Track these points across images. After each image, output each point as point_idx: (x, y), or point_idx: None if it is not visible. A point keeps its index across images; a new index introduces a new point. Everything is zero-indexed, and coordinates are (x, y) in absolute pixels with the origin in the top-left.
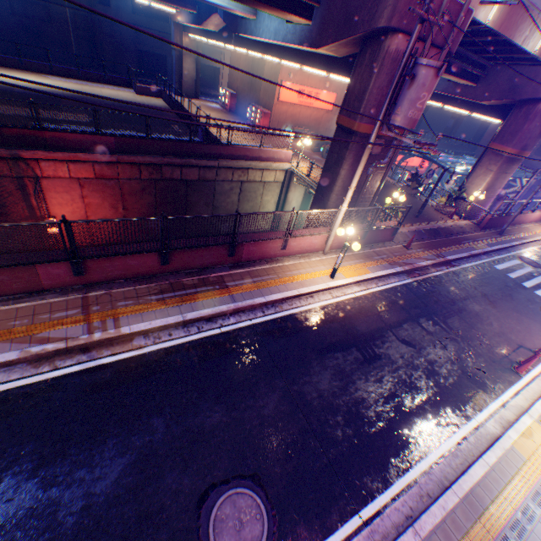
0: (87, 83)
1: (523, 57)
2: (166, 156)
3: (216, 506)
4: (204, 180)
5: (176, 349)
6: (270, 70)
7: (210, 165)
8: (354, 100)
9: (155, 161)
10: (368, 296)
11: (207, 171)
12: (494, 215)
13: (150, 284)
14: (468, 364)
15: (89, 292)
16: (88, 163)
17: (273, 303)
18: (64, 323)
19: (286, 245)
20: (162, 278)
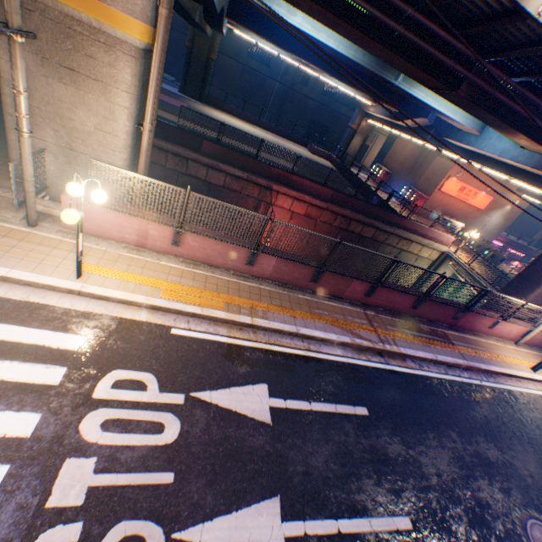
0: (278, 136)
1: None
2: (357, 213)
3: (527, 526)
4: (374, 239)
5: (436, 380)
6: (438, 164)
7: (386, 229)
8: None
9: (350, 215)
10: None
11: (380, 233)
12: None
13: (399, 319)
14: None
15: (365, 309)
16: (305, 203)
17: (490, 373)
18: (363, 328)
19: (493, 325)
20: (405, 317)
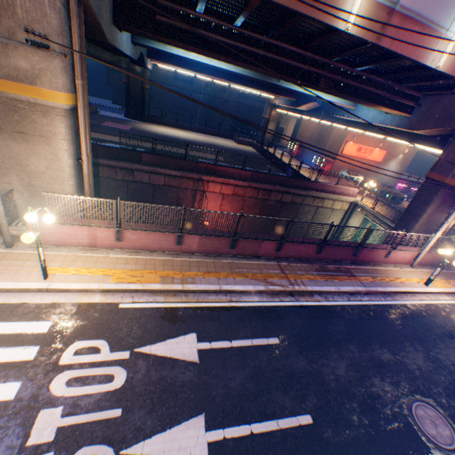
0: (208, 136)
1: None
2: (275, 185)
3: (412, 407)
4: (293, 203)
5: (339, 307)
6: (336, 133)
7: (301, 193)
8: (446, 163)
9: (269, 187)
10: None
11: (297, 197)
12: None
13: (308, 264)
14: None
15: (278, 261)
16: (232, 185)
17: (388, 293)
18: (276, 276)
19: (387, 255)
20: (313, 262)
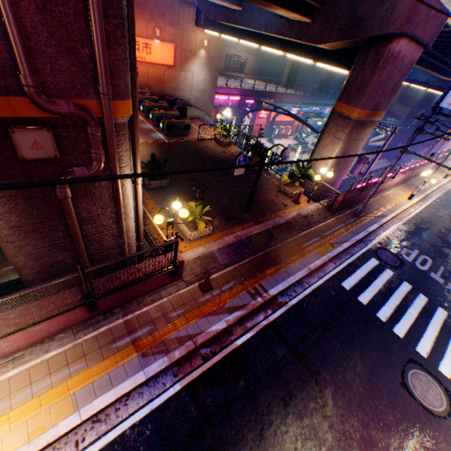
0: None
1: None
2: None
3: None
4: None
5: None
6: None
7: None
8: None
9: None
10: None
11: None
12: (349, 192)
13: None
14: None
15: None
16: None
17: None
18: None
19: None
20: None
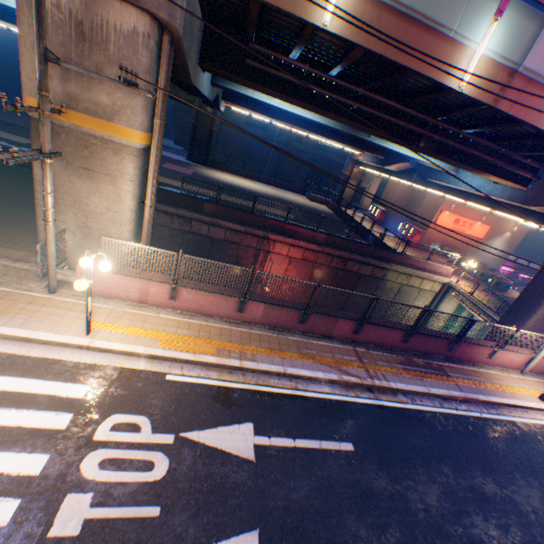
0: (277, 188)
1: None
2: (353, 253)
3: None
4: (373, 276)
5: (430, 414)
6: (429, 200)
7: (383, 266)
8: None
9: (346, 255)
10: None
11: (378, 270)
12: None
13: (391, 354)
14: None
15: (355, 346)
16: (301, 248)
17: (491, 404)
18: (352, 364)
19: (491, 354)
20: (397, 352)
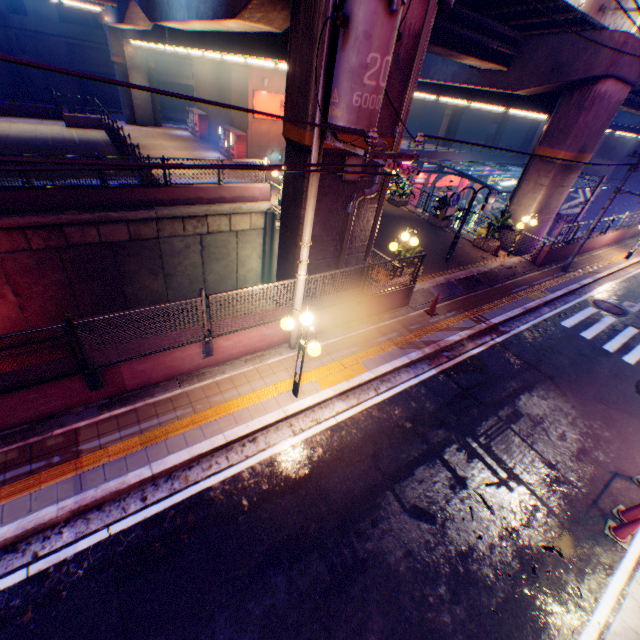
0: None
1: (566, 16)
2: (66, 212)
3: None
4: (141, 239)
5: None
6: (238, 78)
7: (144, 216)
8: (298, 94)
9: (48, 220)
10: (359, 417)
11: (141, 225)
12: (554, 244)
13: None
14: (532, 540)
15: None
16: None
17: (171, 472)
18: None
19: (211, 349)
20: None
